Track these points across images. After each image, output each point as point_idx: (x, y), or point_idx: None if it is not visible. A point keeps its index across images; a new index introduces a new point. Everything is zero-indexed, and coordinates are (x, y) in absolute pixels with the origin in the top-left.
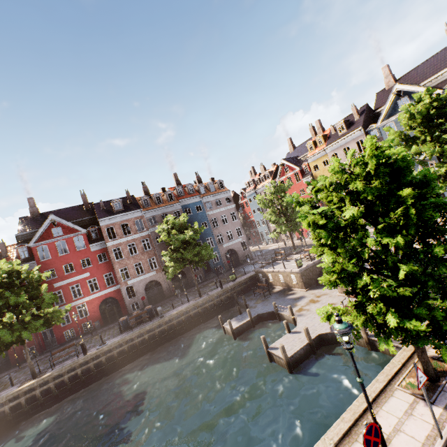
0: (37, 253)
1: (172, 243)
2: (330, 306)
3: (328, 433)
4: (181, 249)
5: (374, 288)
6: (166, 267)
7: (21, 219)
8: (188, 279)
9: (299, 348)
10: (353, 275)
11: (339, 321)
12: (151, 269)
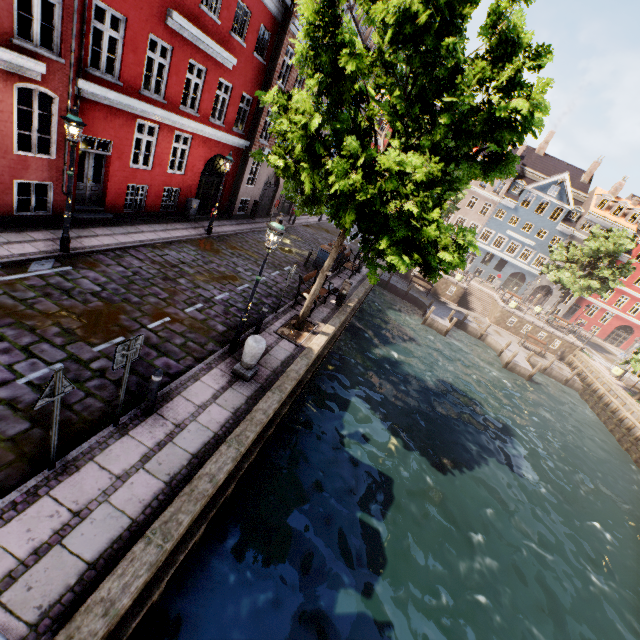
0: None
1: None
2: None
3: None
4: None
5: None
6: None
7: None
8: None
9: (529, 365)
10: None
11: None
12: None
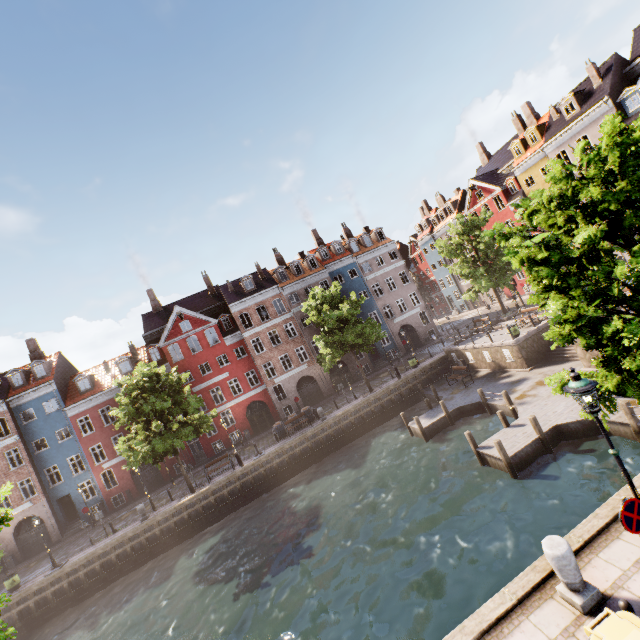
0: (169, 354)
1: (325, 323)
2: (565, 372)
3: (575, 530)
4: (337, 331)
5: (629, 332)
6: (321, 356)
7: (144, 317)
8: (350, 371)
9: (524, 444)
10: (597, 322)
11: (576, 378)
12: (300, 362)
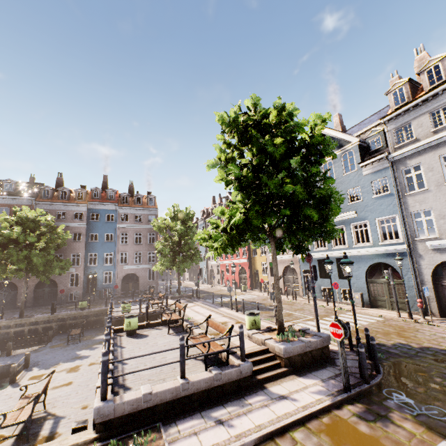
0: None
1: None
2: None
3: None
4: None
5: None
6: None
7: None
8: (57, 293)
9: None
10: None
11: None
12: None
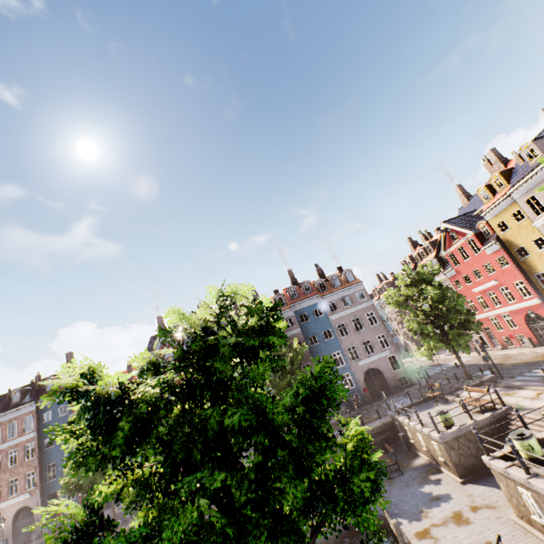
0: None
1: None
2: None
3: None
4: None
5: None
6: None
7: (151, 338)
8: None
9: None
10: None
11: None
12: None
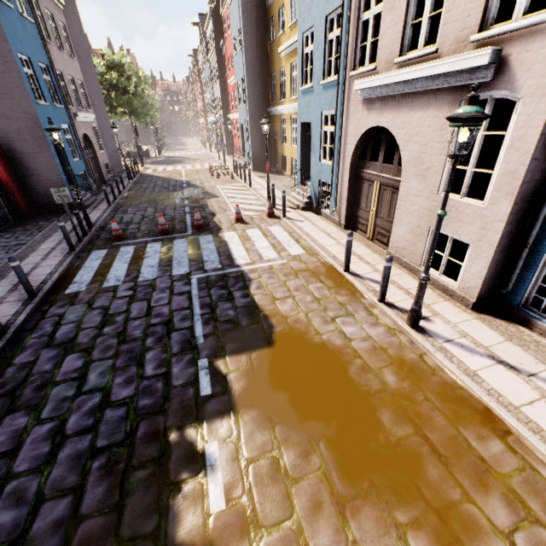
0: None
1: None
2: None
3: None
4: None
5: None
6: None
7: None
8: None
9: None
10: None
11: None
12: None
